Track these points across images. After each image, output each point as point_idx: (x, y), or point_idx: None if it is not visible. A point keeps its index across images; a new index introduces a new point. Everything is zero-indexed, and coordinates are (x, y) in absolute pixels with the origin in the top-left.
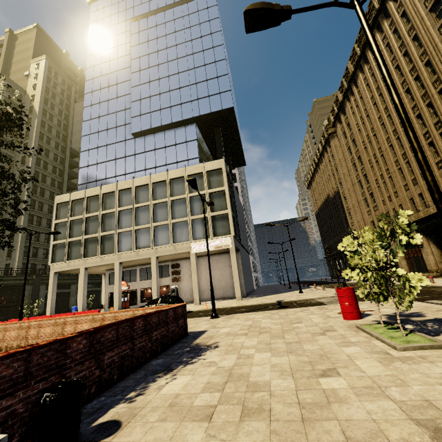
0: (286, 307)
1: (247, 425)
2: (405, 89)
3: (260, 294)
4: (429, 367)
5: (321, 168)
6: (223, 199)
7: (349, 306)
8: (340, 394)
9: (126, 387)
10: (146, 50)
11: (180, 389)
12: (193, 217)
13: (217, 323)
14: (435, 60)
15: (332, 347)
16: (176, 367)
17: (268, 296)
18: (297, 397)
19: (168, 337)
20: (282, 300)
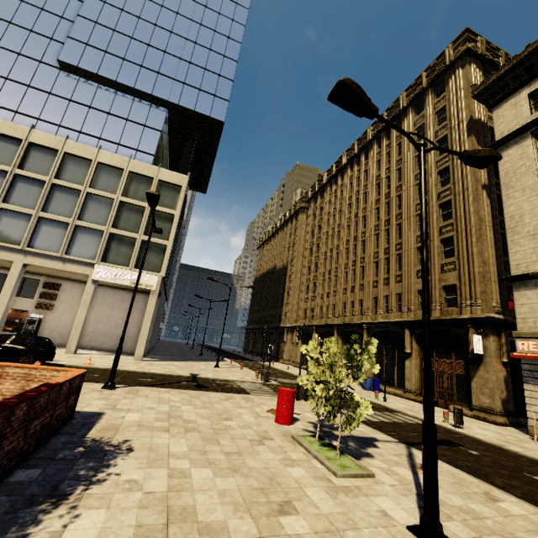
0: (206, 388)
1: None
2: (377, 207)
3: (164, 356)
4: (367, 502)
5: (280, 235)
6: (168, 225)
7: (286, 410)
8: None
9: None
10: None
11: None
12: (114, 230)
13: (117, 400)
14: (405, 198)
15: (278, 466)
16: (72, 489)
17: (178, 363)
18: None
19: (49, 426)
20: (197, 373)
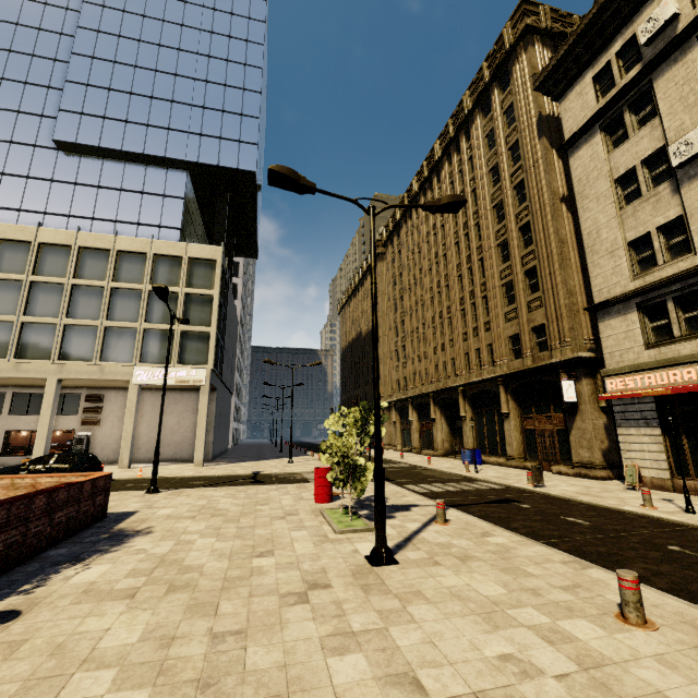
0: (262, 483)
1: (171, 597)
2: (456, 241)
3: (234, 458)
4: (347, 546)
5: (361, 293)
6: (207, 308)
7: (323, 489)
8: (265, 569)
9: (13, 581)
10: (121, 2)
11: (97, 578)
12: (148, 326)
13: (156, 501)
14: (483, 226)
15: (283, 532)
16: (89, 556)
17: (245, 463)
18: (226, 574)
19: (76, 520)
20: (261, 471)
